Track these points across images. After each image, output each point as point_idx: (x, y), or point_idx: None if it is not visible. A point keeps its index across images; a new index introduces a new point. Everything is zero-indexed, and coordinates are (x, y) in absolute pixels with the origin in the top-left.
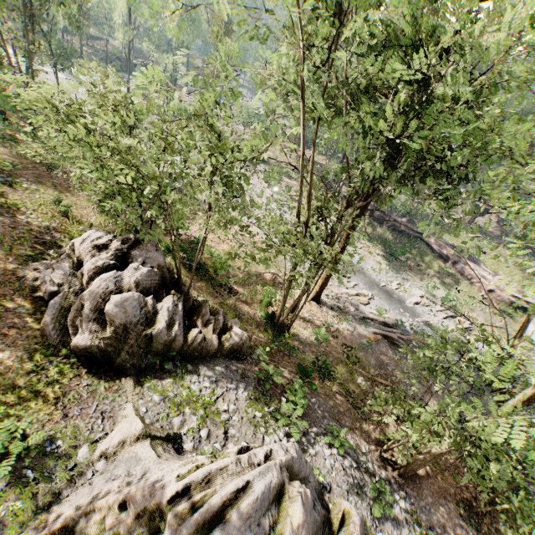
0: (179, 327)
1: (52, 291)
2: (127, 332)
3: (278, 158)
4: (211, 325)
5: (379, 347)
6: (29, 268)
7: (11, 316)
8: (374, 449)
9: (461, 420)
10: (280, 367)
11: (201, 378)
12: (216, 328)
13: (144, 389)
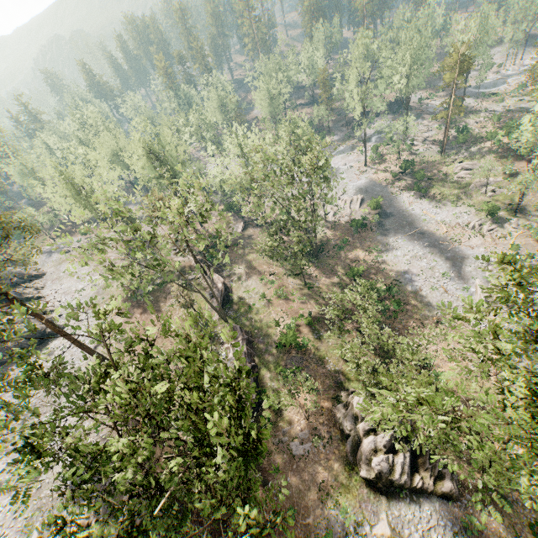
0: (407, 474)
1: (347, 433)
2: (381, 476)
3: None
4: (429, 474)
5: None
6: (336, 409)
7: (334, 441)
8: None
9: None
10: (489, 514)
11: (421, 508)
12: (433, 474)
13: (390, 504)
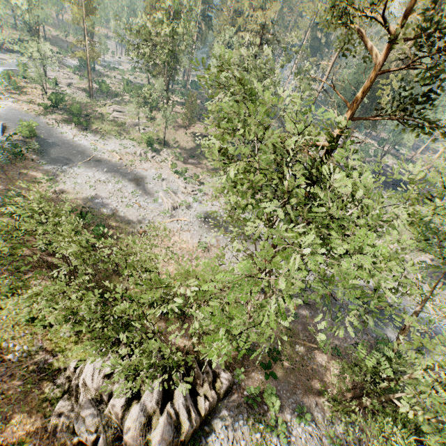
0: (193, 409)
1: (93, 439)
2: None
3: (176, 138)
4: (208, 385)
5: (300, 312)
6: (54, 417)
7: None
8: (318, 399)
9: (356, 346)
10: (251, 372)
11: (217, 432)
12: (210, 381)
13: None
